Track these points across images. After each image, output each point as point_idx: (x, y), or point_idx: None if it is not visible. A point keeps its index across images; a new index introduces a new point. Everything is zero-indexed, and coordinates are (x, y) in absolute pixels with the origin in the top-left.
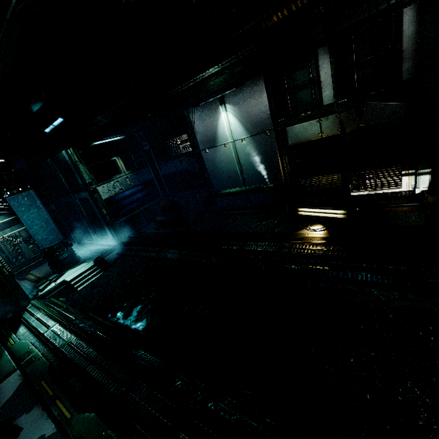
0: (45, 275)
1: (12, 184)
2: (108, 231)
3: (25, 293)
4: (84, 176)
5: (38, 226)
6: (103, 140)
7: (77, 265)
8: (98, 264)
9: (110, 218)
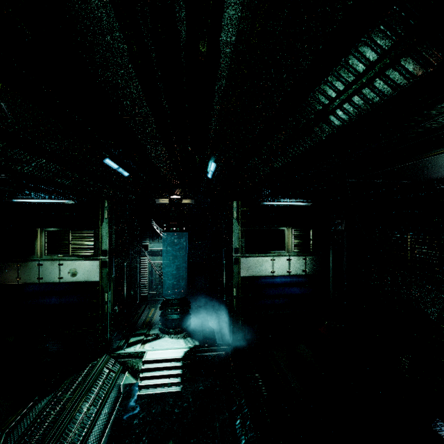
0: (156, 321)
1: (172, 221)
2: (229, 317)
3: (108, 341)
4: (232, 238)
5: (177, 268)
6: (278, 201)
7: (176, 337)
8: (185, 360)
9: (237, 303)
